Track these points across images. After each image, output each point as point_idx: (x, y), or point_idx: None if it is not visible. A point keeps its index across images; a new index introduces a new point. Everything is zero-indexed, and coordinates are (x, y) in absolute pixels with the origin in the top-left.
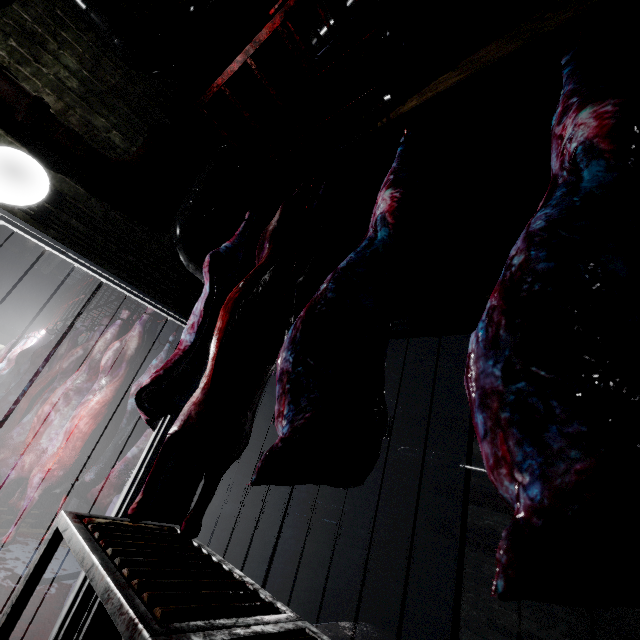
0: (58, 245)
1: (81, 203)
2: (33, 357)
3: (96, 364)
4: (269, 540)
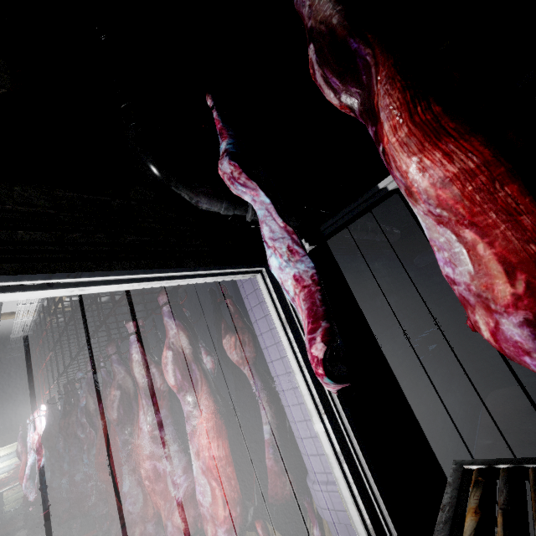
0: (34, 279)
1: (5, 202)
2: (62, 433)
3: (151, 390)
4: (424, 398)
